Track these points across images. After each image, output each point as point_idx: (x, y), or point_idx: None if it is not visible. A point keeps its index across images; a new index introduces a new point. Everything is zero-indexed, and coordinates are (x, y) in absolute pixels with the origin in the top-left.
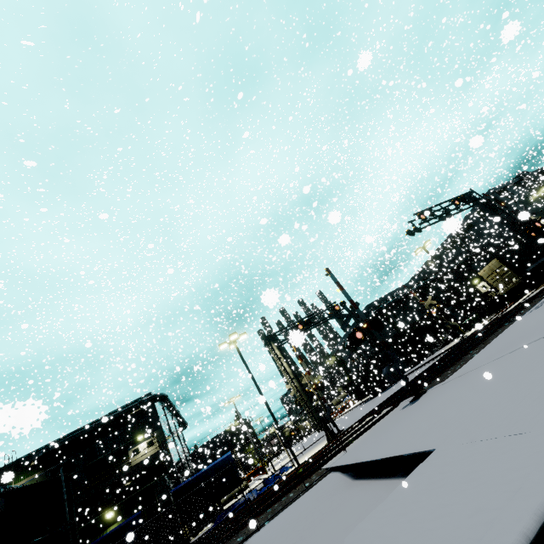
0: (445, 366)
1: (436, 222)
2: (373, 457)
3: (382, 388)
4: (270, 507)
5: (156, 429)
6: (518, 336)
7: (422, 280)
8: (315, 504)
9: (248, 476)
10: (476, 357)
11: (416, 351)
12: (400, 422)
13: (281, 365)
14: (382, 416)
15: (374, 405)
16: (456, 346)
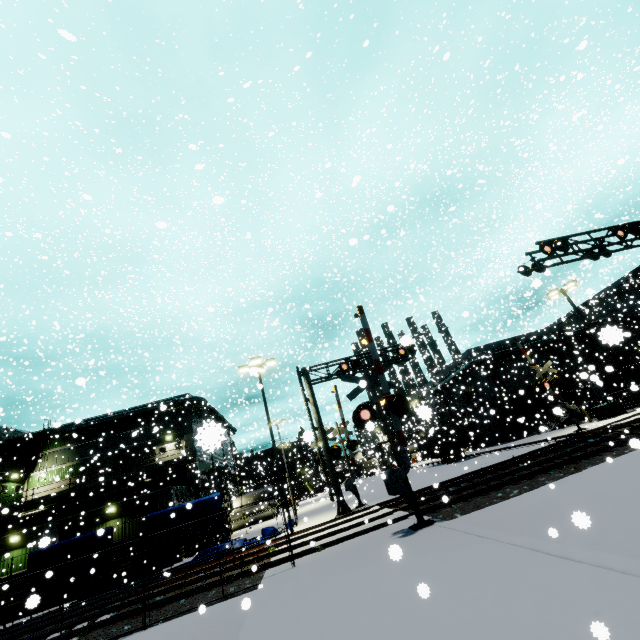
0: (501, 483)
1: (574, 260)
2: (245, 633)
3: (460, 455)
4: (187, 596)
5: (187, 433)
6: (613, 491)
7: (561, 331)
8: (193, 639)
9: (289, 500)
10: (545, 489)
11: (520, 423)
12: (347, 573)
13: (307, 408)
14: (377, 526)
15: (428, 480)
16: (559, 442)
